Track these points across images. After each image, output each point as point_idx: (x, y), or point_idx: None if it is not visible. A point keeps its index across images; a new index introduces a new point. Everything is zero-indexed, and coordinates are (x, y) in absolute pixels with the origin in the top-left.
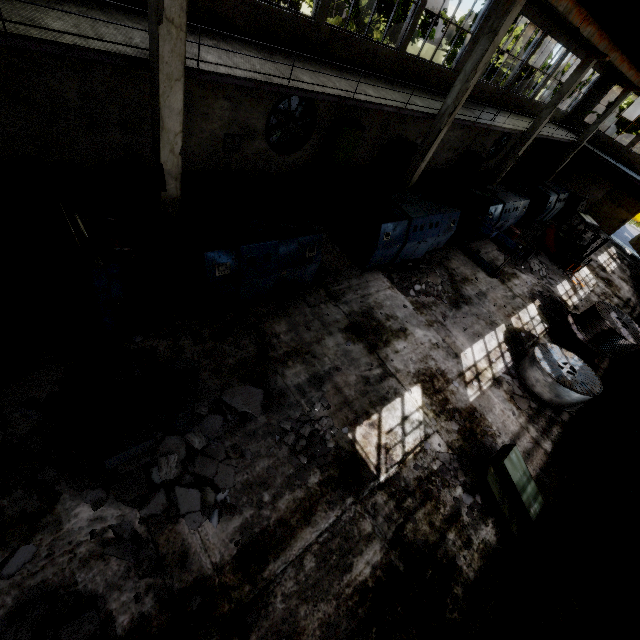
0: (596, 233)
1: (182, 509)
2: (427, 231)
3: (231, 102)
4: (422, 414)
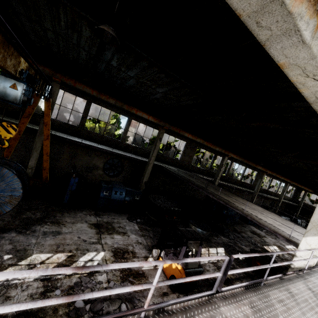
0: None
1: (237, 243)
2: None
3: None
4: (279, 250)
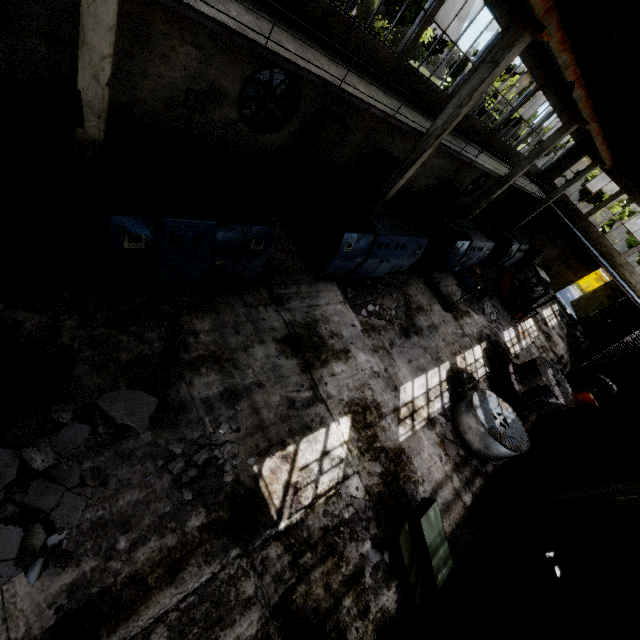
0: (547, 288)
1: None
2: (392, 251)
3: (201, 52)
4: (346, 450)
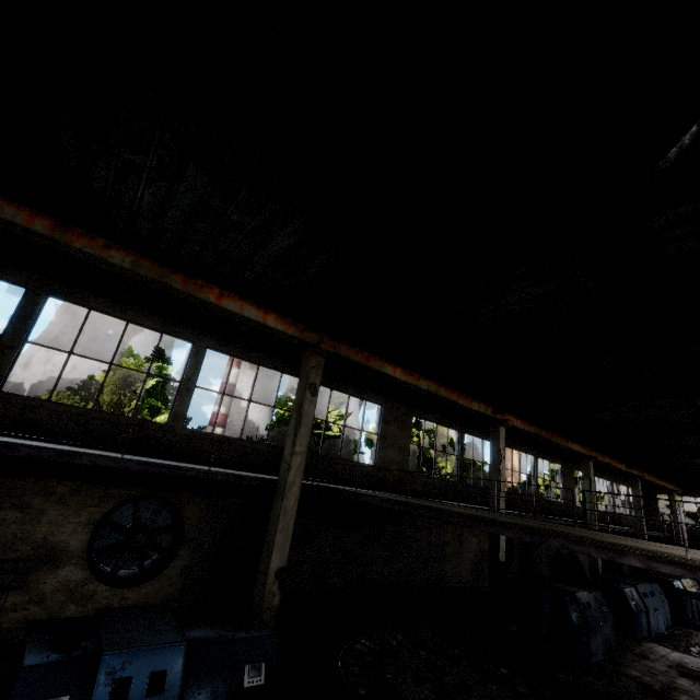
0: None
1: None
2: (651, 599)
3: (477, 538)
4: None
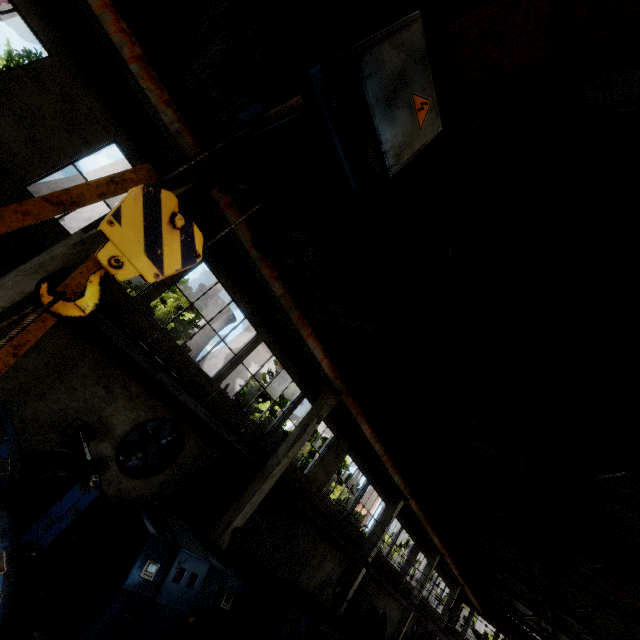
0: None
1: None
2: None
3: (333, 564)
4: None
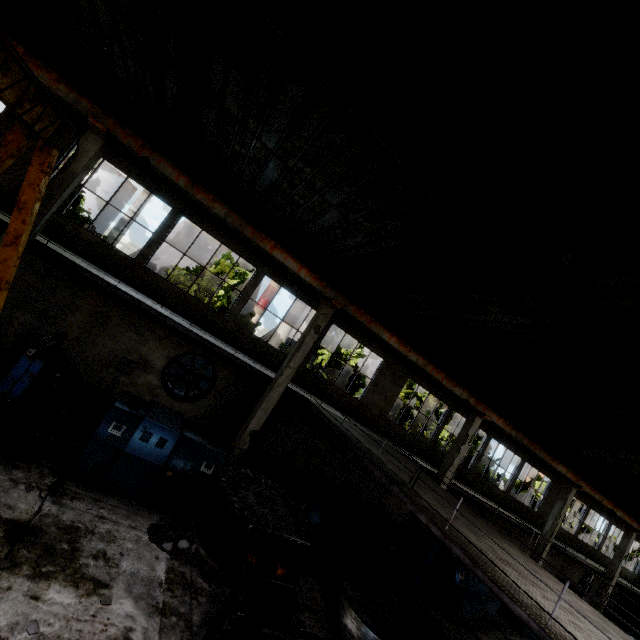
0: None
1: None
2: None
3: None
4: None
